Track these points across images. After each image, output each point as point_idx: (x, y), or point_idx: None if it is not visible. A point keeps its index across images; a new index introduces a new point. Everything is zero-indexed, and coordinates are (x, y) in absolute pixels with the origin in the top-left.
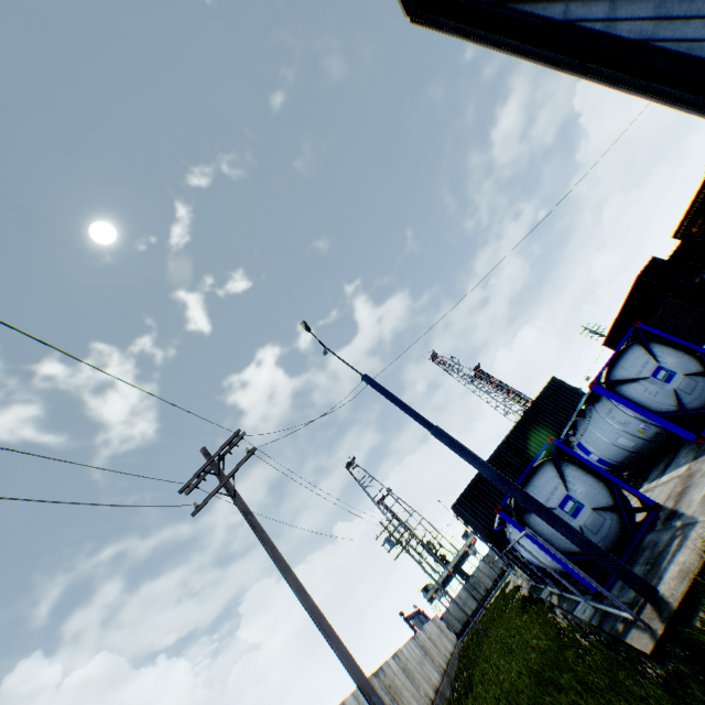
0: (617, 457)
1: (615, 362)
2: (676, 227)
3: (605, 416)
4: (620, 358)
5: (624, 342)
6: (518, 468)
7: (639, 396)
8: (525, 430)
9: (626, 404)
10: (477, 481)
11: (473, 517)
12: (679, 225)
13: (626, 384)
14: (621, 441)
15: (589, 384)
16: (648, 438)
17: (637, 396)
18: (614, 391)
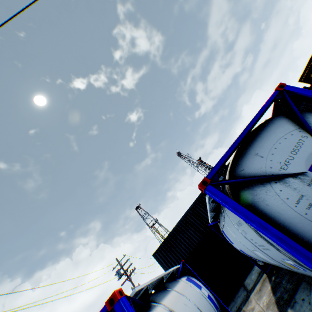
0: (258, 258)
1: (247, 146)
2: (301, 74)
3: (236, 226)
4: (256, 139)
5: (261, 112)
6: (198, 227)
7: (288, 210)
8: (204, 200)
9: (261, 230)
10: (171, 236)
11: (165, 262)
12: (303, 73)
13: (263, 186)
14: (260, 254)
15: (200, 185)
16: (300, 272)
17: (284, 209)
18: (242, 197)
